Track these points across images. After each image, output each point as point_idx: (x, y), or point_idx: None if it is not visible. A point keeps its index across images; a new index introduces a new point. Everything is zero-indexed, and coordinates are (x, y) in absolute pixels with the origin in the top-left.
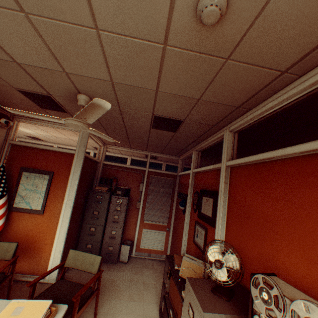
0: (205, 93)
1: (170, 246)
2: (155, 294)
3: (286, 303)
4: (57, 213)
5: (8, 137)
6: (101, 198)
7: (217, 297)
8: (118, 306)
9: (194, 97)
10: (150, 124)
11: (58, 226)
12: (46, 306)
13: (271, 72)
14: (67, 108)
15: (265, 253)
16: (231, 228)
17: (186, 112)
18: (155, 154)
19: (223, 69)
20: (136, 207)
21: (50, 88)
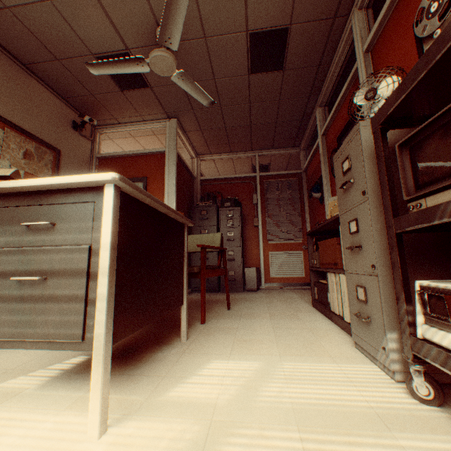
0: None
1: None
2: (303, 300)
3: None
4: None
5: (93, 152)
6: (206, 213)
7: None
8: (255, 305)
9: None
10: (247, 65)
11: None
12: None
13: None
14: (147, 74)
15: None
16: None
17: None
18: (264, 153)
19: None
20: (253, 225)
21: (128, 33)
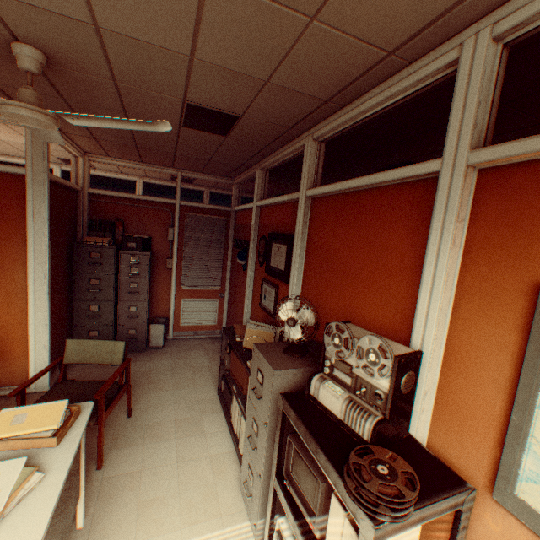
0: (277, 72)
1: (226, 318)
2: (210, 377)
3: (355, 343)
4: (20, 289)
5: None
6: (100, 256)
7: (290, 356)
8: (161, 398)
9: (258, 77)
10: (180, 119)
11: (29, 310)
12: (64, 407)
13: (374, 51)
14: None
15: (344, 304)
16: (309, 282)
17: (246, 101)
18: (190, 175)
19: (307, 35)
20: (166, 267)
21: None
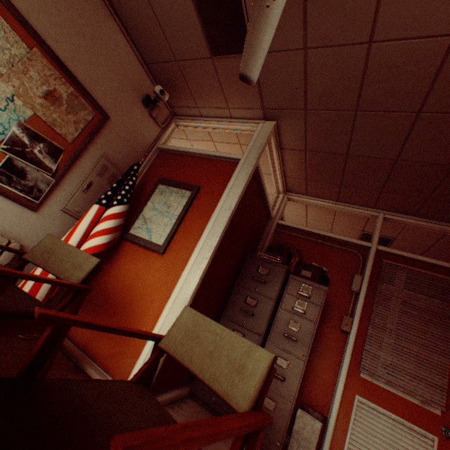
0: None
1: None
2: None
3: None
4: (184, 259)
5: (158, 141)
6: (266, 273)
7: None
8: None
9: None
10: None
11: (178, 282)
12: None
13: None
14: None
15: None
16: None
17: None
18: (395, 217)
19: None
20: (339, 327)
21: None
